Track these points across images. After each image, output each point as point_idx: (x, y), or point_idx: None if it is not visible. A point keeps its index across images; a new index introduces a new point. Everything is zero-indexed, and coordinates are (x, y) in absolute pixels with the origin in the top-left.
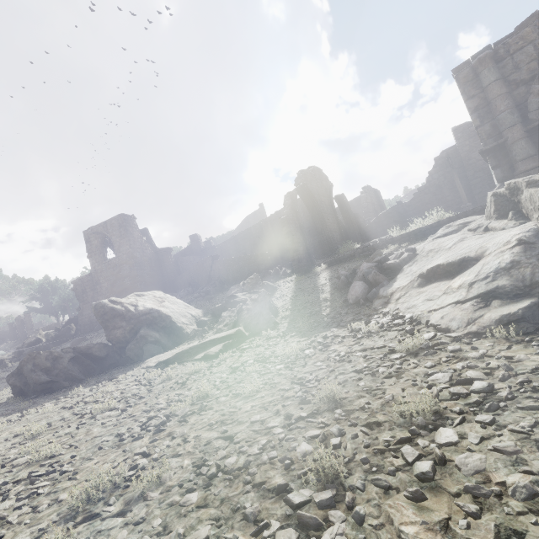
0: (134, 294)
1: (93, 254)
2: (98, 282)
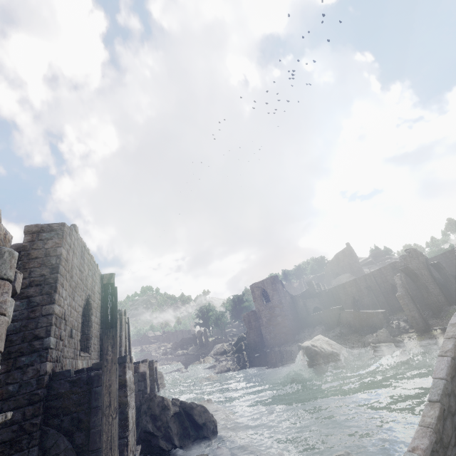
0: (314, 339)
1: (256, 300)
2: (260, 317)
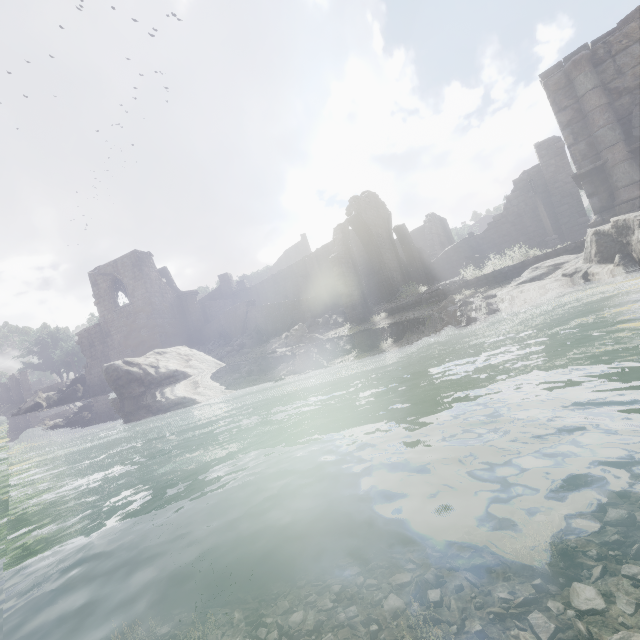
0: (153, 352)
1: (101, 300)
2: (108, 334)
